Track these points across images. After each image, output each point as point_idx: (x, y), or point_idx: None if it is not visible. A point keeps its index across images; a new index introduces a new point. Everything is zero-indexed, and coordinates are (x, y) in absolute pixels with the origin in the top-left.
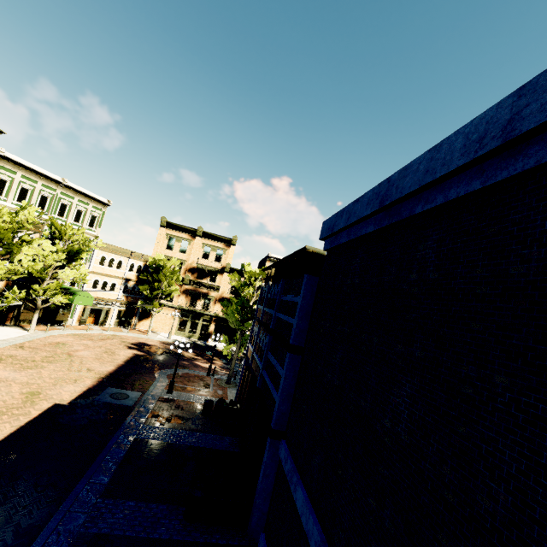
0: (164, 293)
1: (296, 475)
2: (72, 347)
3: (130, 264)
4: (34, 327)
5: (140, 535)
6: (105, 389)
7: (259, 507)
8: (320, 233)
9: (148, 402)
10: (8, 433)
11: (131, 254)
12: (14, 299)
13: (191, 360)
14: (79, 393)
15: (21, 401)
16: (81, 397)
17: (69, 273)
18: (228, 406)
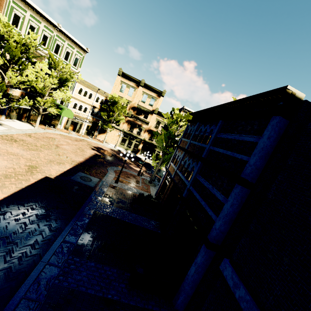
0: (115, 120)
1: None
2: (59, 142)
3: (96, 97)
4: (38, 125)
5: (98, 294)
6: (77, 172)
7: (186, 291)
8: None
9: (103, 187)
10: (13, 192)
11: (98, 90)
12: (25, 105)
13: (127, 163)
14: (61, 172)
15: (25, 170)
16: (62, 175)
17: (59, 94)
18: (154, 200)
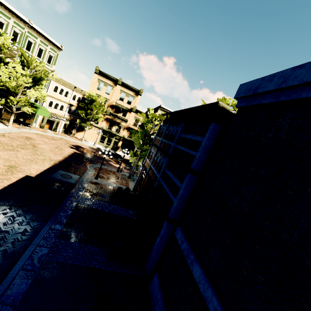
0: (94, 118)
1: (192, 255)
2: (36, 141)
3: (73, 95)
4: (11, 124)
5: (83, 264)
6: (57, 170)
7: (153, 257)
8: (236, 93)
9: (83, 183)
10: None
11: (74, 88)
12: None
13: (107, 160)
14: (41, 171)
15: (5, 170)
16: (43, 174)
17: (34, 92)
18: (131, 192)
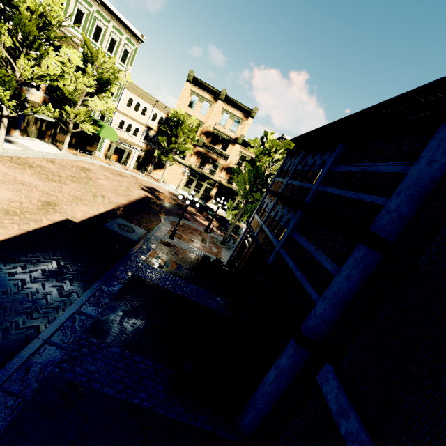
0: (179, 149)
1: None
2: (95, 174)
3: (153, 113)
4: (66, 149)
5: (119, 396)
6: (115, 218)
7: (258, 408)
8: None
9: (150, 242)
10: (14, 235)
11: (155, 102)
12: (49, 116)
13: (192, 214)
14: (91, 215)
15: (37, 207)
16: (92, 220)
17: (98, 102)
18: (224, 267)
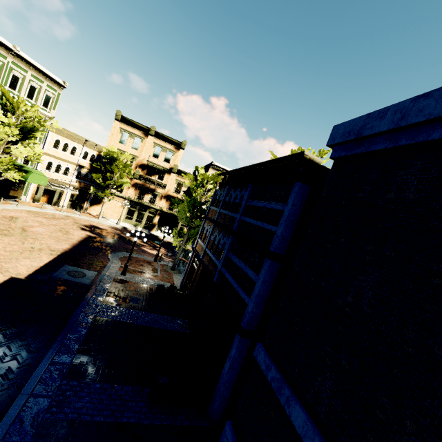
0: (116, 184)
1: (287, 388)
2: (26, 222)
3: (84, 152)
4: None
5: (108, 420)
6: (62, 266)
7: (222, 394)
8: (330, 138)
9: (104, 282)
10: None
11: (85, 142)
12: None
13: (138, 245)
14: (35, 268)
15: None
16: (38, 273)
17: (23, 150)
18: (178, 292)
